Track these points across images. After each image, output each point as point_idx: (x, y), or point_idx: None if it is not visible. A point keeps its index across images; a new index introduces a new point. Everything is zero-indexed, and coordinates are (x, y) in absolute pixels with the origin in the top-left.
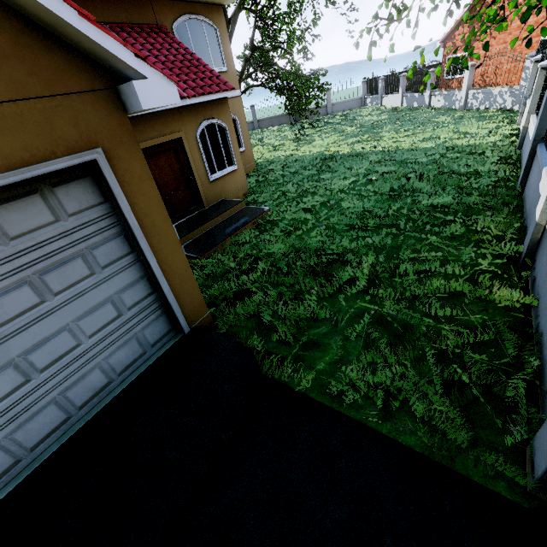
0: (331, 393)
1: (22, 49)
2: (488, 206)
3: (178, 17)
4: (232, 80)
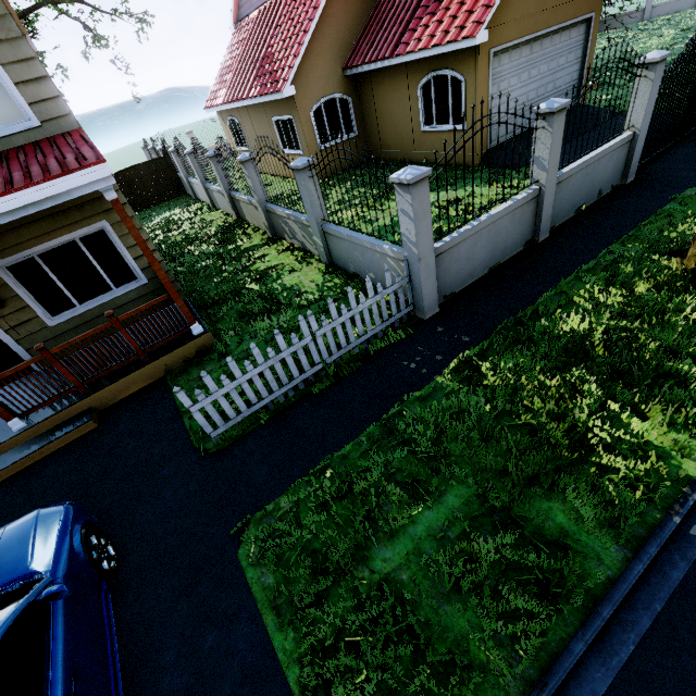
0: None
1: None
2: None
3: None
4: None
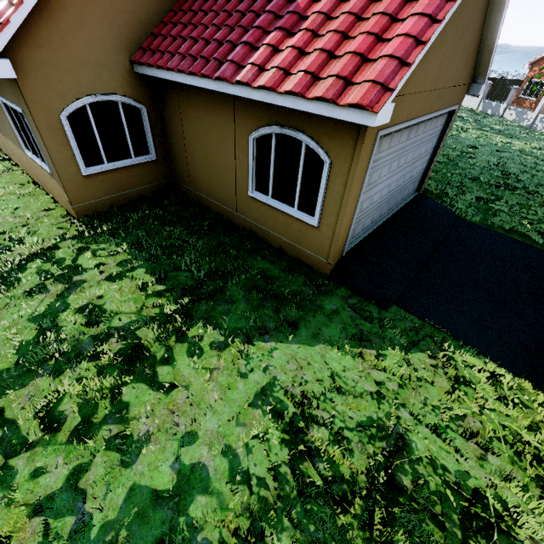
0: (487, 223)
1: (471, 70)
2: None
3: None
4: None
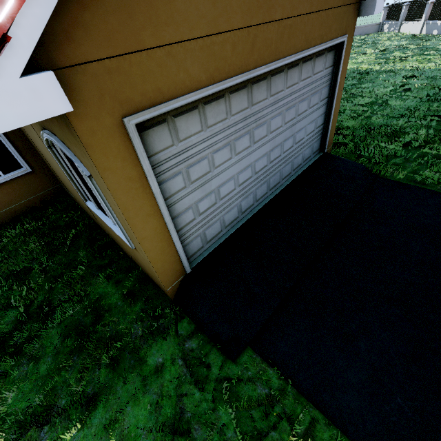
0: (416, 180)
1: None
2: None
3: None
4: None
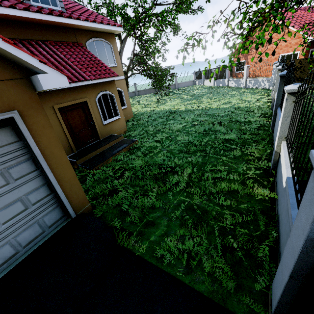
0: (156, 256)
1: None
2: (255, 140)
3: (89, 39)
4: (119, 71)
